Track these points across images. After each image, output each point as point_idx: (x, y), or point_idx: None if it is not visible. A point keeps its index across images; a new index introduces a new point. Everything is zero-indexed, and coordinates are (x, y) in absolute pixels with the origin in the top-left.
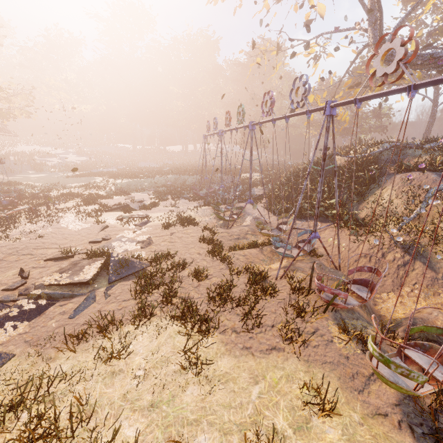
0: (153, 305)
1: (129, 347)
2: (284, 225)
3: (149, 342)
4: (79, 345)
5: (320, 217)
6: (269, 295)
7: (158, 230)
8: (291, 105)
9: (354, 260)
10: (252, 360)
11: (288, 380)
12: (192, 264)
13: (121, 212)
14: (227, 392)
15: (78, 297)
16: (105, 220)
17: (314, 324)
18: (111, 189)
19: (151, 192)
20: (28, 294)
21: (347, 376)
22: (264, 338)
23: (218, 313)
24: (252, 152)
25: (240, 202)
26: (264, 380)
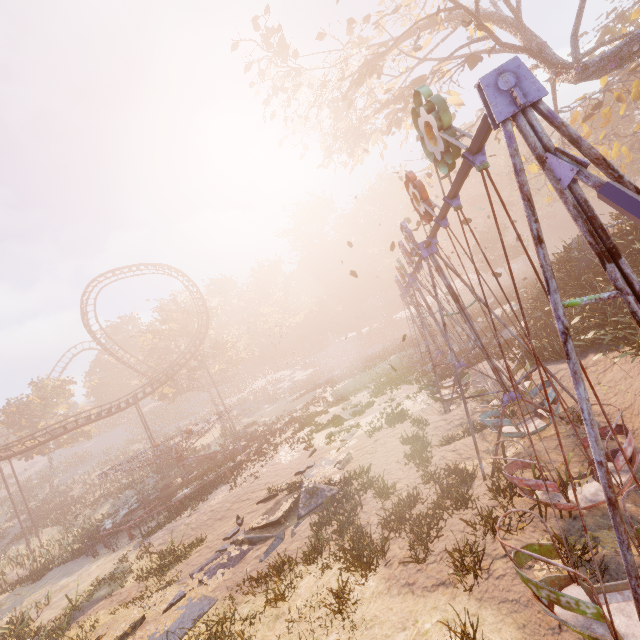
0: (322, 538)
1: (296, 589)
2: (525, 383)
3: (314, 583)
4: (260, 589)
5: (602, 344)
6: (459, 506)
7: (363, 440)
8: (413, 251)
9: None
10: (410, 601)
11: (445, 626)
12: (385, 478)
13: (333, 428)
14: (368, 639)
15: (272, 538)
16: (315, 443)
17: (511, 543)
18: (328, 400)
19: (372, 387)
20: (235, 540)
21: (544, 624)
22: (435, 569)
23: (392, 541)
24: (428, 305)
25: (479, 362)
26: (414, 626)
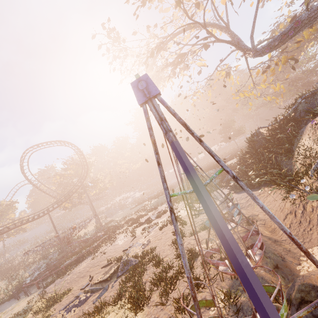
0: (123, 290)
1: None
2: (231, 203)
3: (114, 316)
4: None
5: (267, 182)
6: None
7: (157, 232)
8: None
9: (282, 219)
10: None
11: None
12: (161, 254)
13: (146, 224)
14: None
15: (102, 289)
16: (136, 233)
17: (204, 294)
18: (147, 209)
19: None
20: (84, 290)
21: None
22: (169, 309)
23: (154, 292)
24: None
25: (216, 189)
26: None
